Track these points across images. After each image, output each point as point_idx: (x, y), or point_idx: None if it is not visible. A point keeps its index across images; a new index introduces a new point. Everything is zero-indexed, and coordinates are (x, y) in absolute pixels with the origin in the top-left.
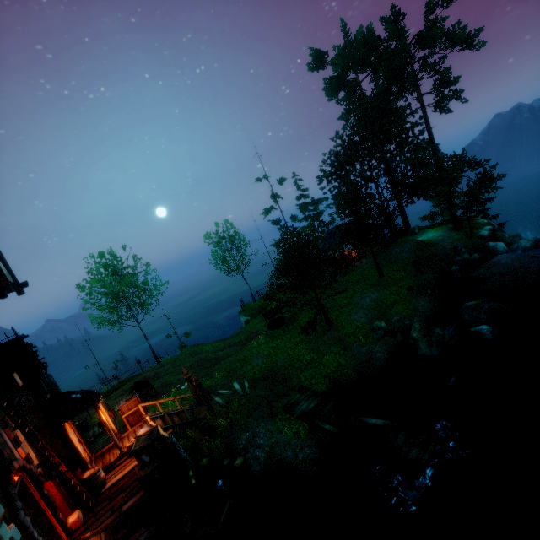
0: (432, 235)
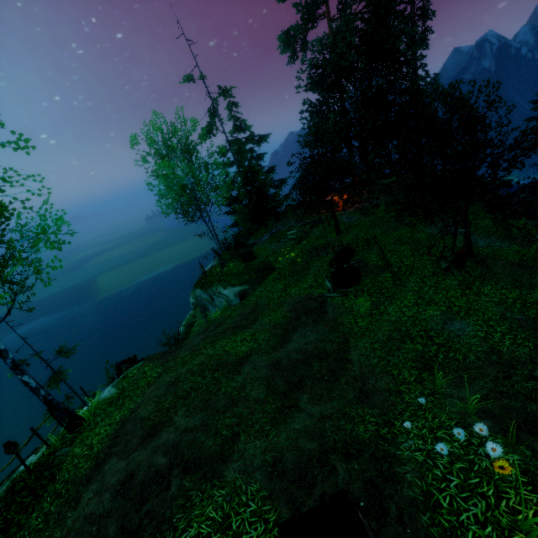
0: None
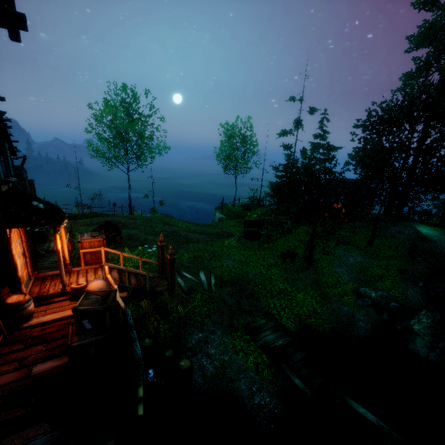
0: (426, 231)
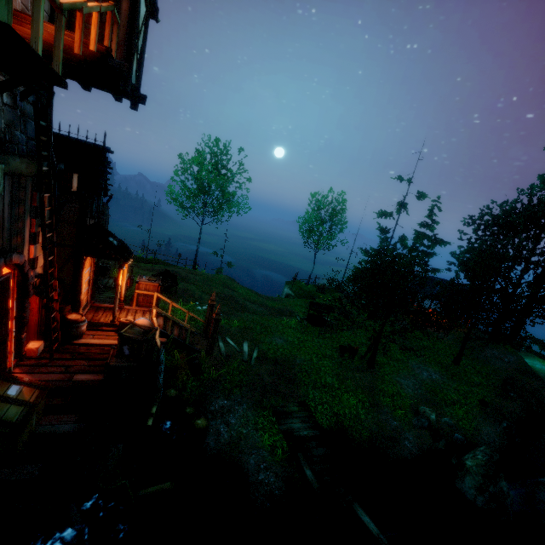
0: (540, 367)
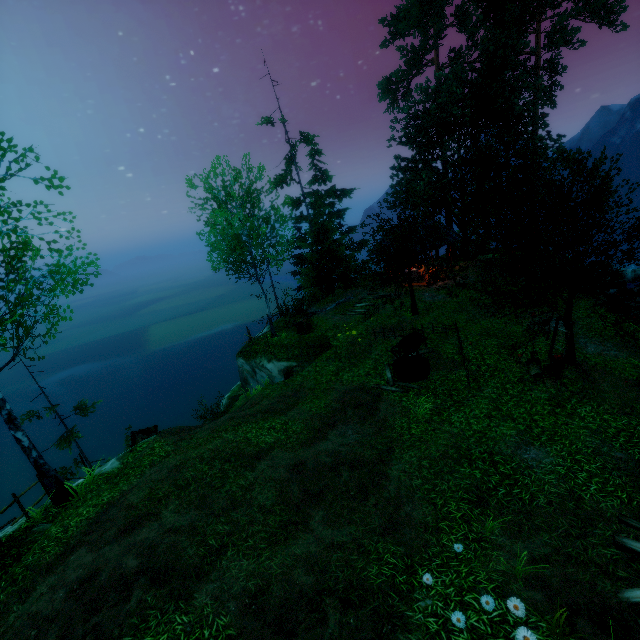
0: None
